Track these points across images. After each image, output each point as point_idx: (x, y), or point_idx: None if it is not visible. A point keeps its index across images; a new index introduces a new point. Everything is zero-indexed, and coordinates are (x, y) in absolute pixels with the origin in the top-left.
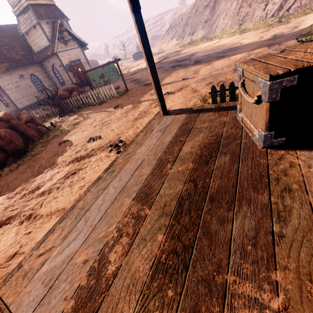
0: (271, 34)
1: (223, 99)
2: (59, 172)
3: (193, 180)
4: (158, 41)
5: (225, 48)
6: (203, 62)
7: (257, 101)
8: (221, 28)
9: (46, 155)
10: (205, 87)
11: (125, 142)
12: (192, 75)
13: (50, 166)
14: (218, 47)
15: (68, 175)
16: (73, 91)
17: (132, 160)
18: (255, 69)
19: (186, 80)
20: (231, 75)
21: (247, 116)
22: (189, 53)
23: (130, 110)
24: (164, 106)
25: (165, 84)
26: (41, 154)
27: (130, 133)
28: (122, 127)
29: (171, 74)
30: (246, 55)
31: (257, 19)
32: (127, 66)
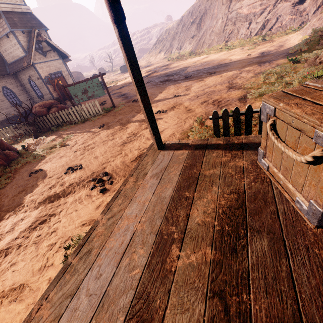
0: (258, 52)
1: (227, 125)
2: (25, 219)
3: (219, 291)
4: (146, 54)
5: (214, 64)
6: (194, 78)
7: (310, 162)
8: (208, 44)
9: (11, 191)
10: (200, 106)
11: (111, 175)
12: (184, 91)
13: (13, 207)
14: (208, 63)
15: (35, 225)
16: (52, 107)
17: (118, 230)
18: (308, 116)
19: (178, 97)
20: (225, 93)
21: (278, 167)
22: (178, 67)
23: (117, 131)
24: (158, 140)
25: (155, 101)
26: (5, 188)
27: (118, 163)
28: (107, 154)
29: (162, 90)
30: (237, 72)
31: (243, 37)
32: (114, 79)
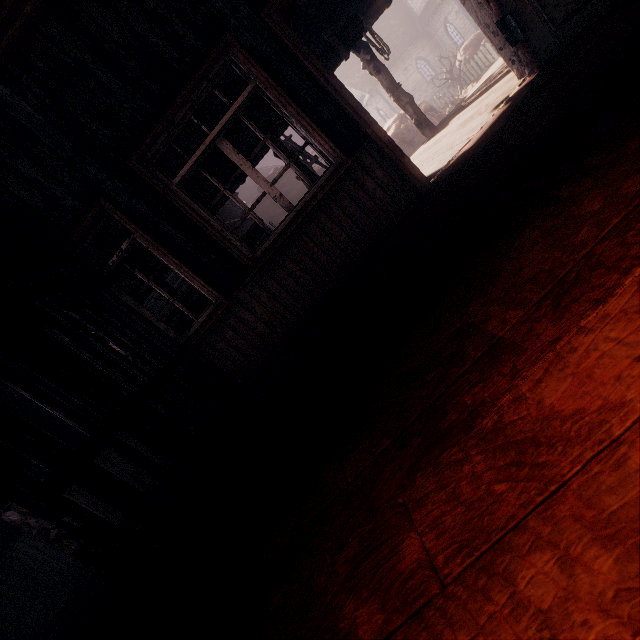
0: None
1: None
2: None
3: None
4: None
5: None
6: None
7: None
8: None
9: None
10: None
11: None
12: None
13: None
14: None
15: None
16: (479, 42)
17: None
18: None
19: None
20: None
21: None
22: None
23: None
24: None
25: None
26: None
27: None
28: None
29: None
30: None
31: None
32: None
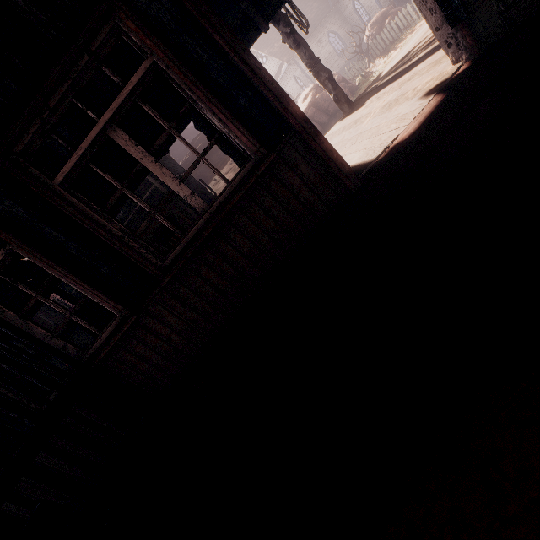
0: None
1: None
2: None
3: None
4: None
5: None
6: None
7: None
8: None
9: None
10: None
11: None
12: None
13: None
14: None
15: None
16: (385, 20)
17: None
18: None
19: None
20: None
21: None
22: None
23: None
24: None
25: None
26: None
27: None
28: None
29: None
30: None
31: None
32: None
